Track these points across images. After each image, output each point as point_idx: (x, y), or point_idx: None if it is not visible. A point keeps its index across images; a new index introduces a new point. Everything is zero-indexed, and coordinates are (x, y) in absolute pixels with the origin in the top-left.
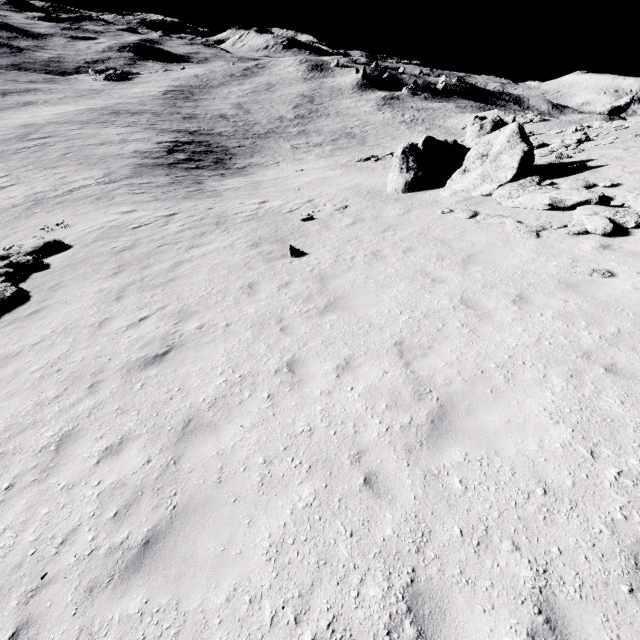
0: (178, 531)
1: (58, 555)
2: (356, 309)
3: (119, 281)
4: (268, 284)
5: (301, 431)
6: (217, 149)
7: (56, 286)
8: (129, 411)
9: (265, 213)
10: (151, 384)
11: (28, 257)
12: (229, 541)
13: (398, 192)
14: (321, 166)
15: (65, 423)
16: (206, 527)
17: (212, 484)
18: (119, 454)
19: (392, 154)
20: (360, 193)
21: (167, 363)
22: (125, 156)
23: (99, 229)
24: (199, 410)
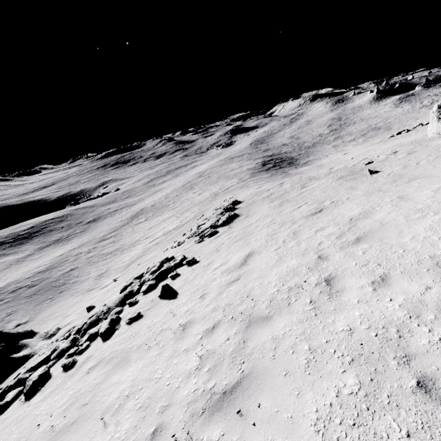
0: (370, 235)
1: (319, 246)
2: (433, 175)
3: (275, 203)
4: (362, 184)
5: (421, 208)
6: (286, 159)
7: (248, 210)
8: (317, 223)
9: (336, 170)
10: (321, 217)
11: (230, 205)
12: (400, 232)
13: (439, 133)
14: (360, 148)
15: (290, 230)
16: (384, 232)
17: (378, 226)
18: (323, 230)
19: (421, 124)
20: (404, 145)
21: (324, 212)
22: (244, 171)
23: (250, 194)
24: (353, 216)
